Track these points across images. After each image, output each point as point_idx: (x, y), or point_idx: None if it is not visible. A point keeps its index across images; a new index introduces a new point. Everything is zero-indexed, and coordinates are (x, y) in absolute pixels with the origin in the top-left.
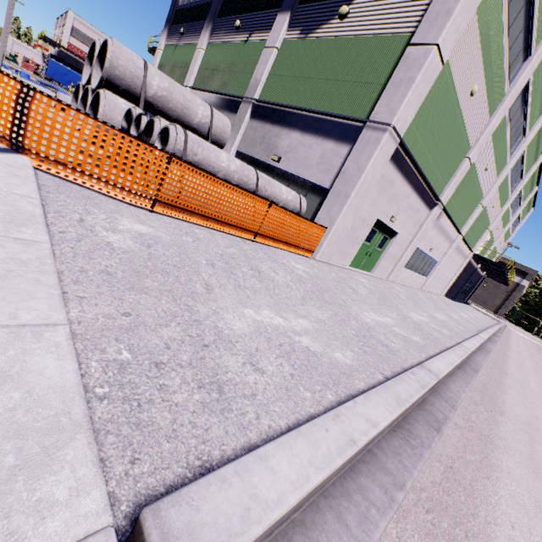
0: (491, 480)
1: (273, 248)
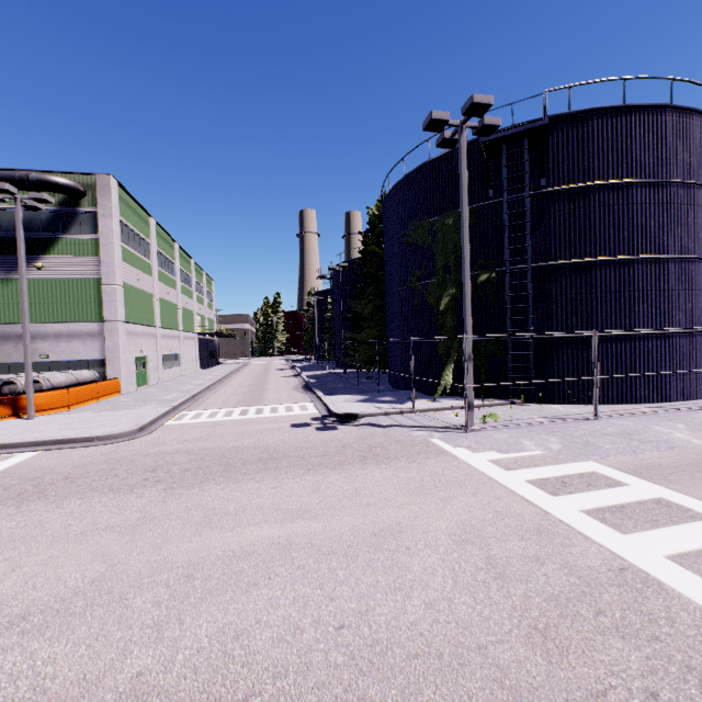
0: (208, 400)
1: (107, 400)
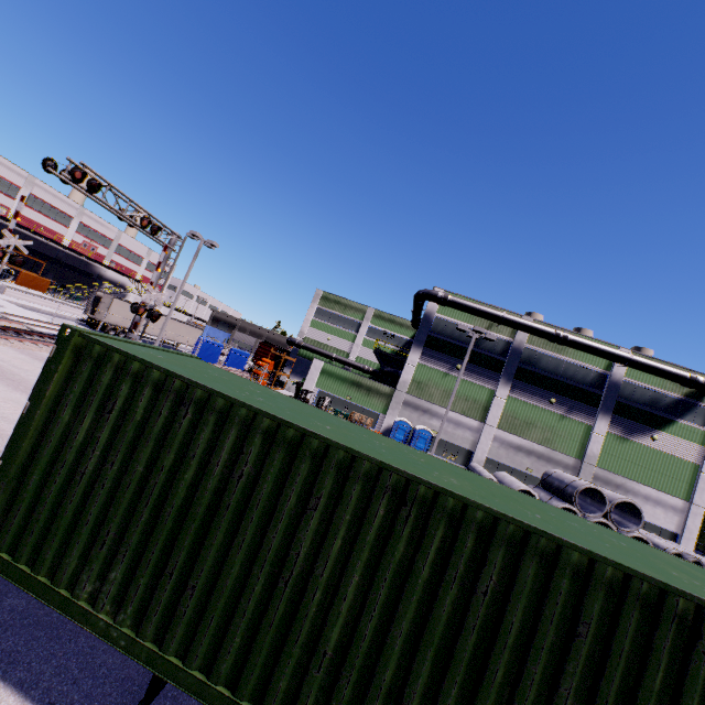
0: None
1: None
